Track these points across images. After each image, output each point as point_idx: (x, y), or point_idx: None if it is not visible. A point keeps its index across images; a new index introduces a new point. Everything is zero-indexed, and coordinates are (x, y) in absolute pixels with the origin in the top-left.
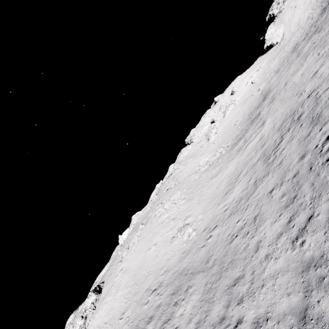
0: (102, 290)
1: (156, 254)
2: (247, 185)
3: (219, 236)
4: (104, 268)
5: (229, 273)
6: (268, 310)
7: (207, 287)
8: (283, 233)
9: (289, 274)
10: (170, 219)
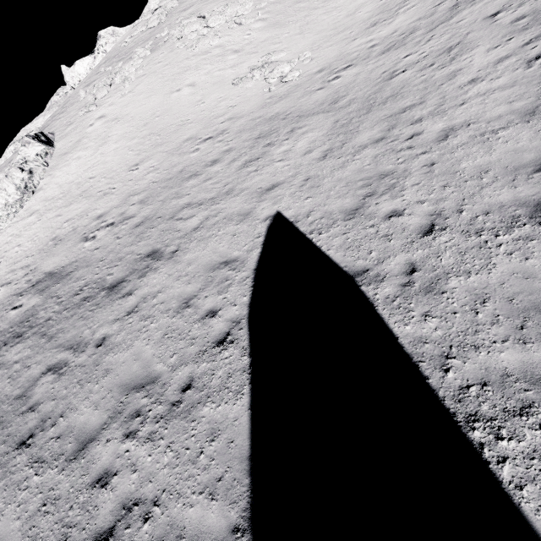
0: (55, 144)
1: (197, 99)
2: (433, 10)
3: (359, 76)
4: (35, 119)
5: (389, 106)
6: (471, 119)
7: (339, 123)
8: (511, 57)
9: (515, 88)
10: (228, 51)
